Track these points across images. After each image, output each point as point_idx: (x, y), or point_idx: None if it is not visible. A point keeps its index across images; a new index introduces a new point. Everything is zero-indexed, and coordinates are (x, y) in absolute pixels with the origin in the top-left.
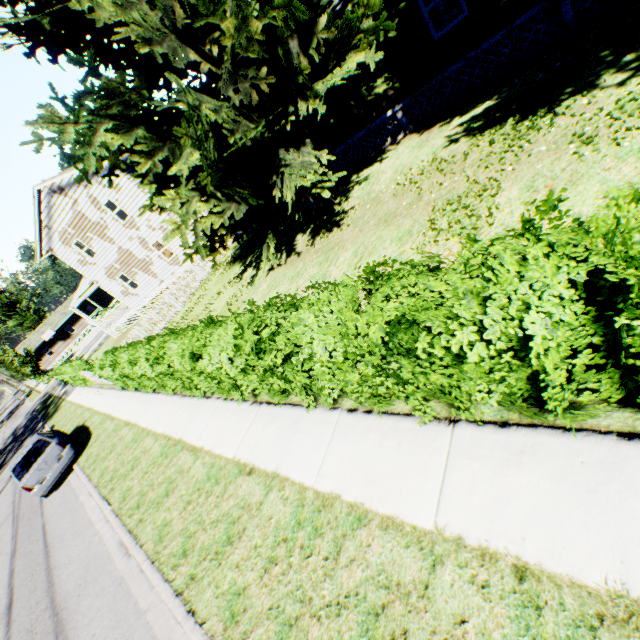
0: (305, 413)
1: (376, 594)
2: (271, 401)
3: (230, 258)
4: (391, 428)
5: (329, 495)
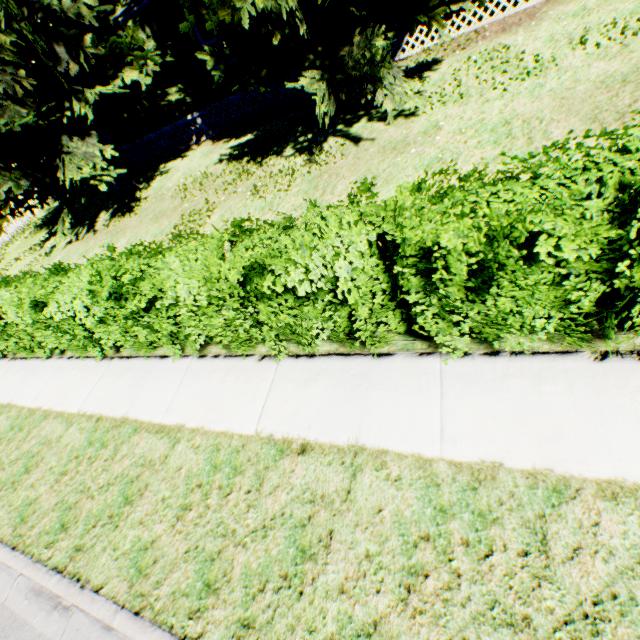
0: (44, 362)
1: (38, 448)
2: (25, 357)
3: (41, 221)
4: (85, 366)
5: (36, 408)
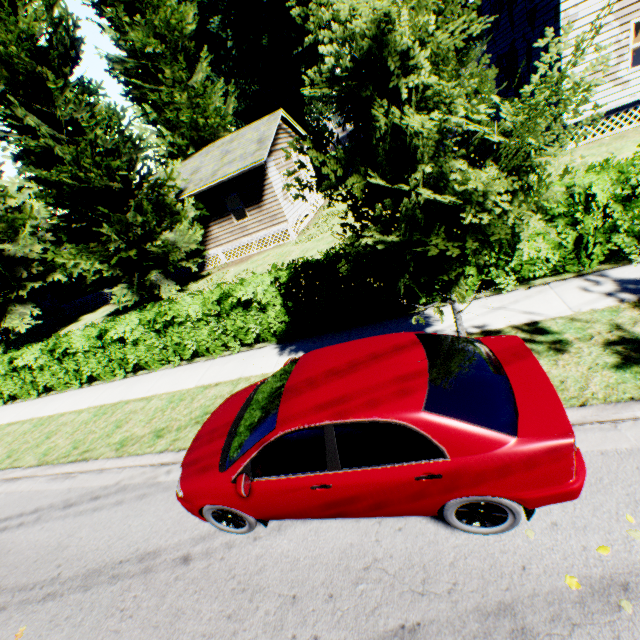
0: None
1: None
2: None
3: None
4: None
5: None
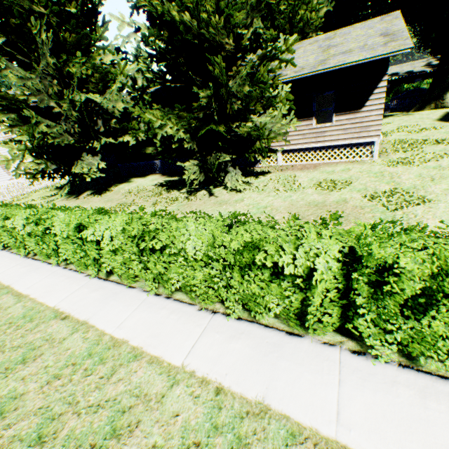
0: None
1: None
2: None
3: (60, 185)
4: (15, 258)
5: None
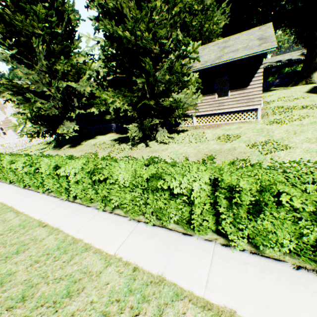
0: (7, 185)
1: None
2: (4, 181)
3: (50, 141)
4: (17, 189)
5: None
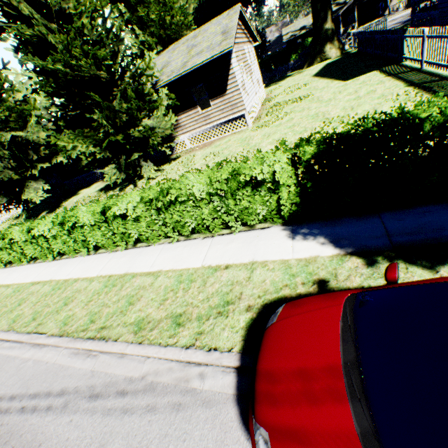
0: None
1: None
2: None
3: (19, 215)
4: None
5: None
